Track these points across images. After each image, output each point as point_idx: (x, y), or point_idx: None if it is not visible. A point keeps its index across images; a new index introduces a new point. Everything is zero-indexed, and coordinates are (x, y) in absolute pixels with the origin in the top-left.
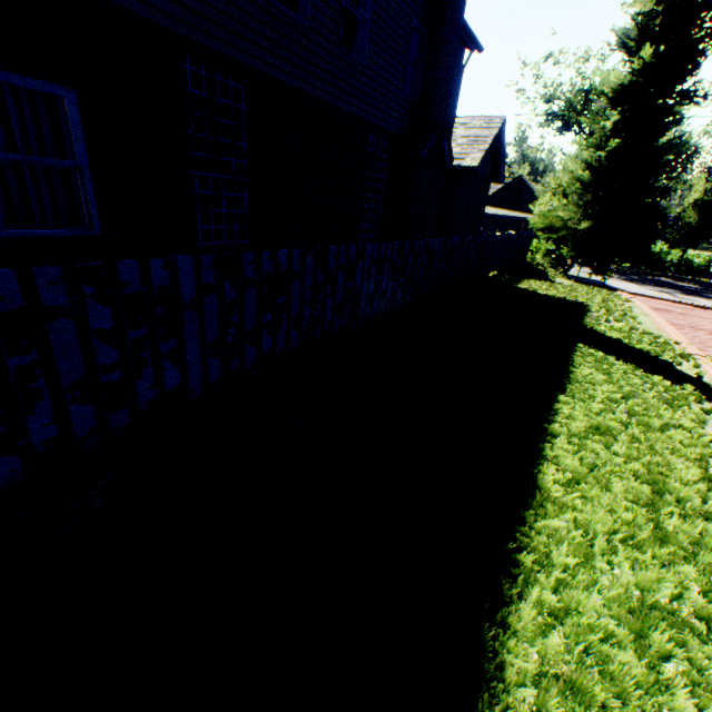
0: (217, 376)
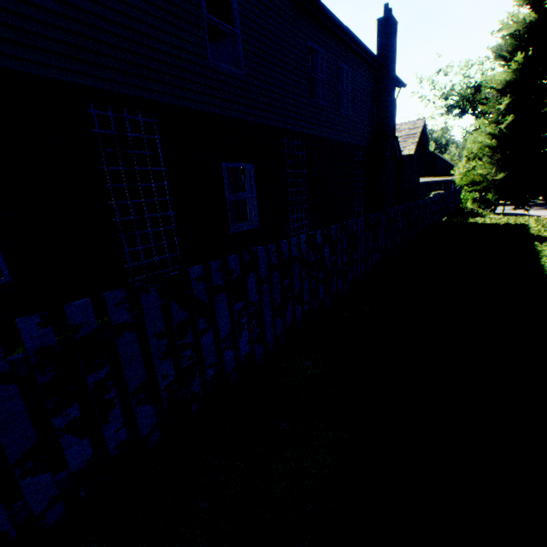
0: (363, 273)
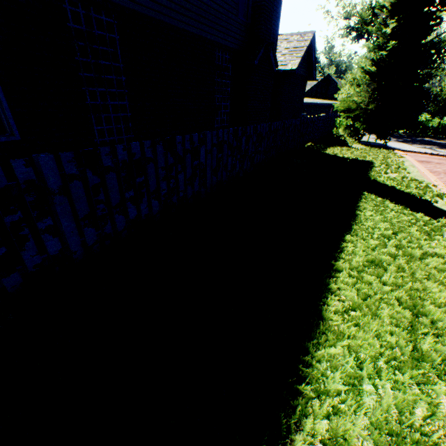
0: (94, 239)
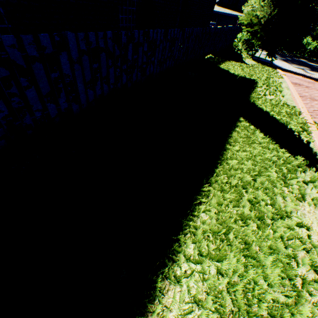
0: None
